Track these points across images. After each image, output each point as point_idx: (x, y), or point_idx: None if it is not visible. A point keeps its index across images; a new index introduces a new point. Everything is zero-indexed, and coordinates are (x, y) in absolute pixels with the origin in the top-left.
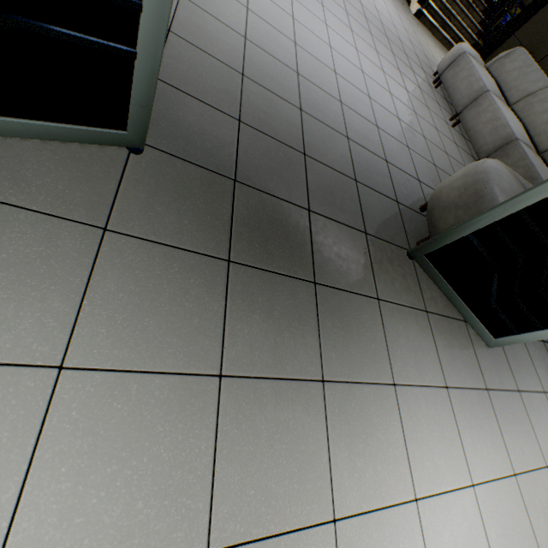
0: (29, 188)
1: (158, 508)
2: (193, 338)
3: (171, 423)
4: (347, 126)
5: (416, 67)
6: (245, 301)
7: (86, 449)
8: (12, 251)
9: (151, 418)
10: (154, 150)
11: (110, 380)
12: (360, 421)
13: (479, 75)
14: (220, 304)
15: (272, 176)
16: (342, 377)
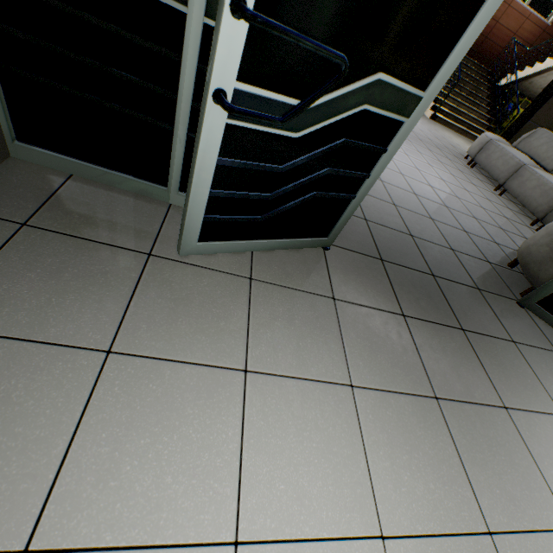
0: (293, 278)
1: (443, 490)
2: (408, 370)
3: (423, 429)
4: (426, 210)
5: (450, 155)
6: (425, 344)
7: (386, 441)
8: (301, 314)
9: (410, 424)
10: (333, 246)
11: (378, 396)
12: (550, 445)
13: (511, 154)
14: (412, 346)
15: (400, 254)
16: (517, 405)
